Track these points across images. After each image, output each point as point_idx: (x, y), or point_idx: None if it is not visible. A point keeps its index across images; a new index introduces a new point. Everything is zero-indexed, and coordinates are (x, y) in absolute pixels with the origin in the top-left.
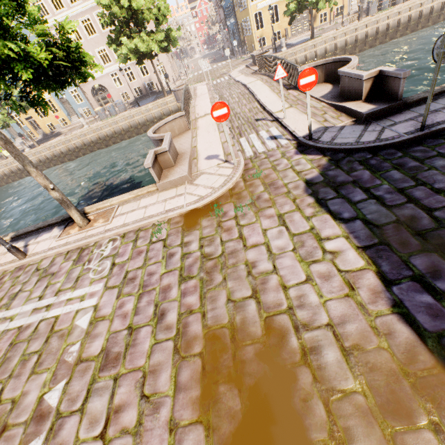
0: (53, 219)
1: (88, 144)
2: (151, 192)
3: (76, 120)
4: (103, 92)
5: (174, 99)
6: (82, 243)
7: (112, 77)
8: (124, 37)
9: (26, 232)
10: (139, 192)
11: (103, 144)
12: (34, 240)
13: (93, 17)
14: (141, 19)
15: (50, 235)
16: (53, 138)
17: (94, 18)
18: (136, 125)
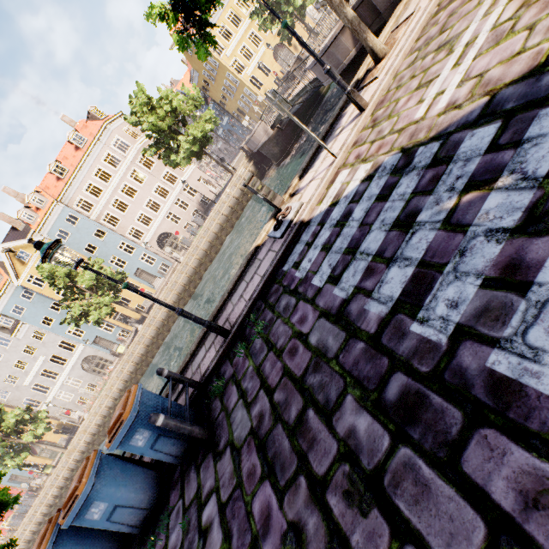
0: (325, 127)
1: (193, 273)
2: (409, 1)
3: (159, 283)
4: (168, 239)
5: (243, 167)
6: (423, 21)
7: (169, 218)
8: (180, 136)
9: (311, 156)
10: (396, 14)
11: (206, 262)
12: (339, 129)
13: (129, 180)
14: (183, 116)
15: (353, 106)
16: (151, 308)
17: (130, 180)
18: (225, 219)
